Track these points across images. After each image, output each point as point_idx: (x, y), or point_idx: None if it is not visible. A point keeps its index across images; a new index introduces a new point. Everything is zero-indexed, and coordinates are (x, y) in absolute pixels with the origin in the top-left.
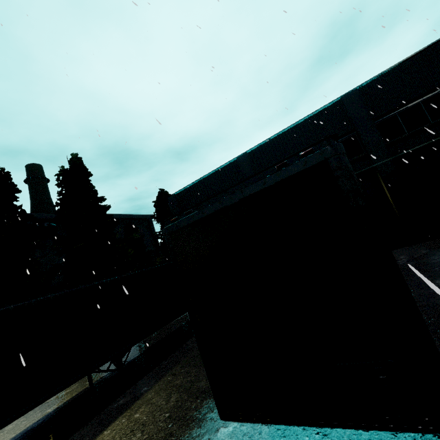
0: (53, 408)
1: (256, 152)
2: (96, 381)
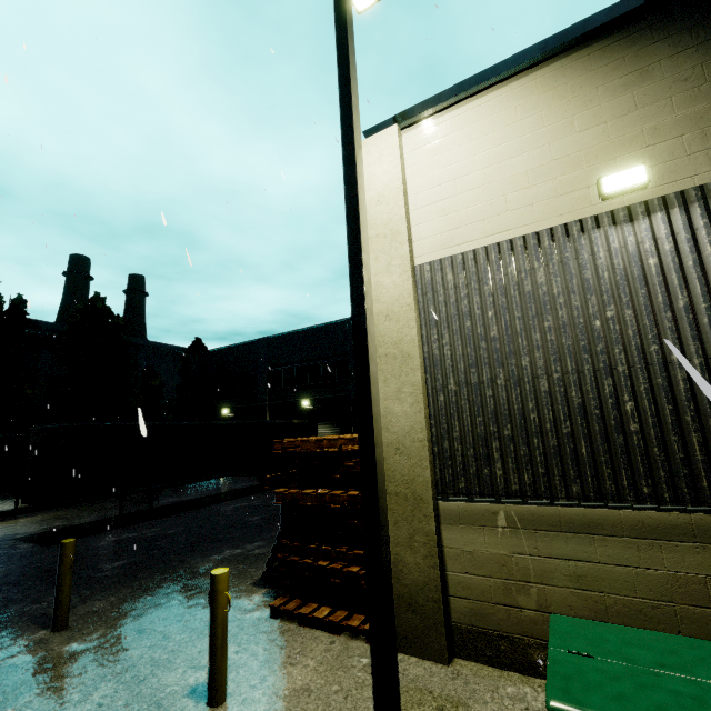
0: None
1: (275, 341)
2: (23, 507)
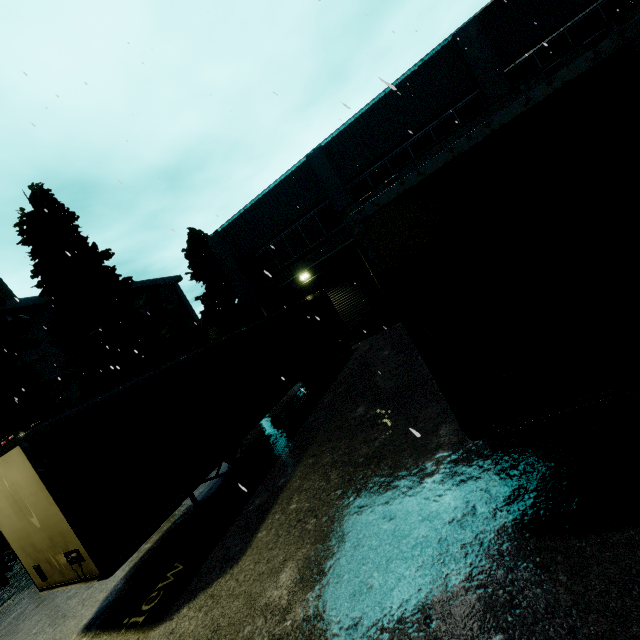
0: (153, 541)
1: (335, 144)
2: (197, 498)
